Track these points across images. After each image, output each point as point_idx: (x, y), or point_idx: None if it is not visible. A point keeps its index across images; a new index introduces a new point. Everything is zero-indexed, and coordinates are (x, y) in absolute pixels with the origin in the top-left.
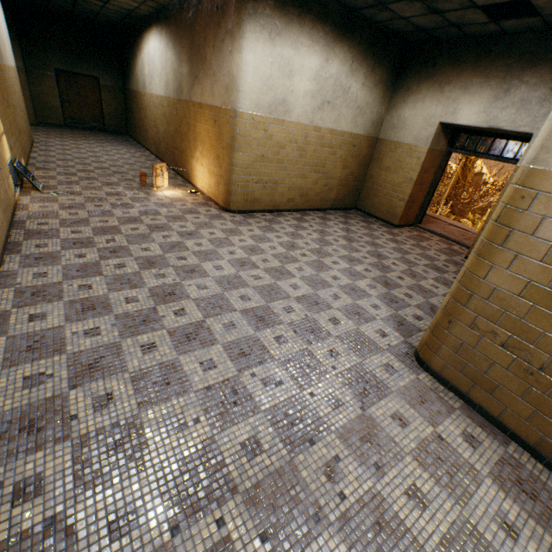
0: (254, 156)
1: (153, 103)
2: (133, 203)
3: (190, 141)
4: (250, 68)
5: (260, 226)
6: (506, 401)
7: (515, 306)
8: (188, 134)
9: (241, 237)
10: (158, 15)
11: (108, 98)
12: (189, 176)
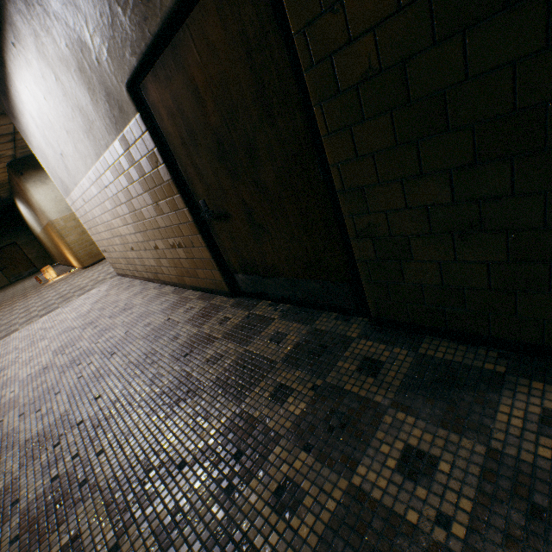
0: (78, 234)
1: (43, 237)
2: (32, 293)
3: (59, 246)
4: (43, 200)
5: (99, 265)
6: (118, 267)
7: (95, 238)
8: (56, 243)
9: (82, 275)
10: (12, 194)
11: (29, 250)
12: (72, 264)
